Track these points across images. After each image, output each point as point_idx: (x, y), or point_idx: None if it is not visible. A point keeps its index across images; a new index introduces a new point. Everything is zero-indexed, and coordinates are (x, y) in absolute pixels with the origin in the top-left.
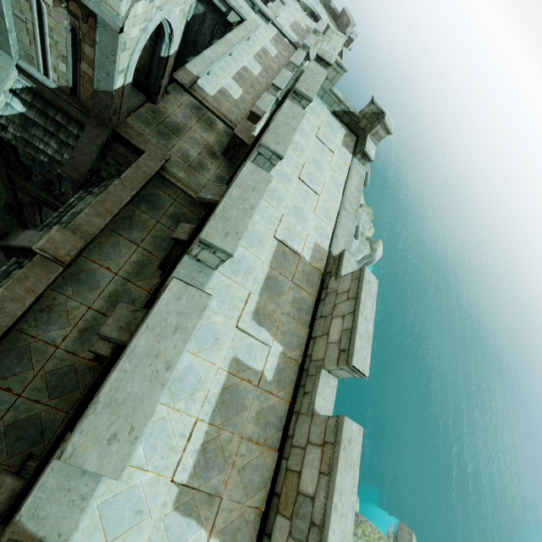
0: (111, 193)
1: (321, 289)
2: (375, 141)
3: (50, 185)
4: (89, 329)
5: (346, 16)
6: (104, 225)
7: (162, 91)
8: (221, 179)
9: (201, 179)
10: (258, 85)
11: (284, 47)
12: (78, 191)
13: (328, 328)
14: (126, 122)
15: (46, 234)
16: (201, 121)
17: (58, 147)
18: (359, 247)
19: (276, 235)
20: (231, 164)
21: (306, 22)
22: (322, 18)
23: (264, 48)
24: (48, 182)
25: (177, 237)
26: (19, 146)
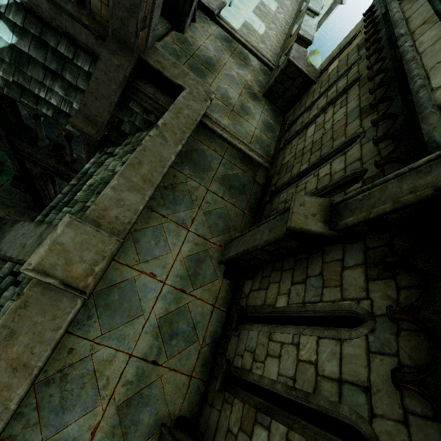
0: (147, 150)
1: None
2: None
3: (59, 150)
4: (133, 400)
5: None
6: (143, 205)
7: (191, 12)
8: (268, 126)
9: (247, 126)
10: (278, 20)
11: None
12: (93, 154)
13: None
14: (155, 47)
15: (48, 231)
16: (234, 56)
17: (63, 93)
18: None
19: None
20: (274, 108)
21: None
22: None
23: None
24: (57, 147)
25: (302, 227)
26: (12, 97)
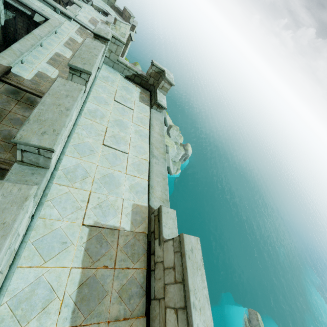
0: None
1: (149, 255)
2: (164, 92)
3: None
4: None
5: (127, 12)
6: None
7: None
8: None
9: None
10: None
11: (88, 35)
12: None
13: (163, 323)
14: None
15: None
16: (21, 102)
17: None
18: (177, 152)
19: (85, 221)
20: None
21: (100, 18)
22: (111, 14)
23: (71, 38)
24: None
25: None
26: None
